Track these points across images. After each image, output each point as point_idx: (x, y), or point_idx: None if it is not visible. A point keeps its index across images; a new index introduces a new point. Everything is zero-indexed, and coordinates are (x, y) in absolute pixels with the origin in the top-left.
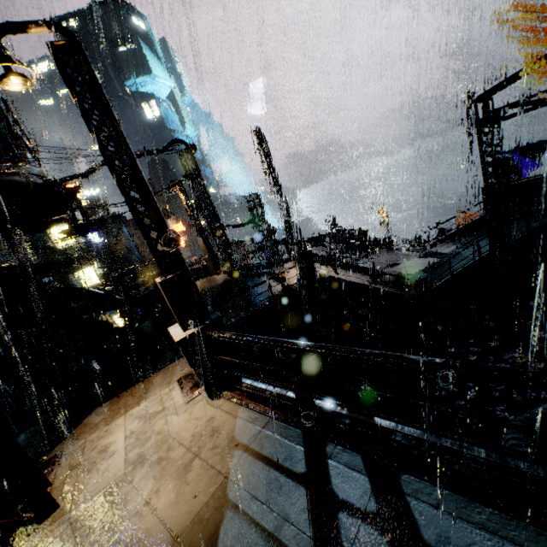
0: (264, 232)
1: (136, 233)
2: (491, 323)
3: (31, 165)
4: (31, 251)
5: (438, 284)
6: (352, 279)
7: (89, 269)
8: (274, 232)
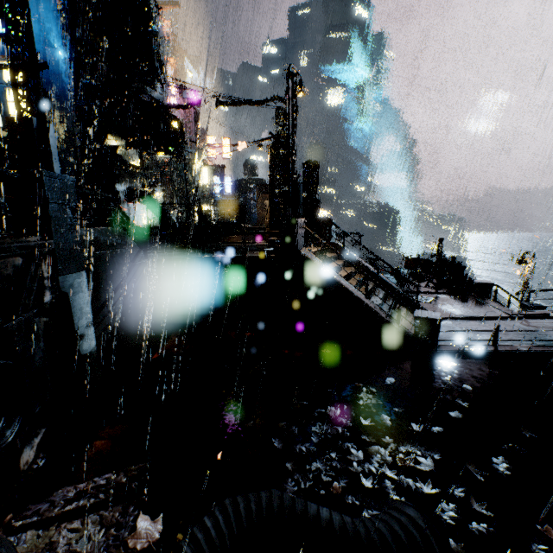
0: (305, 205)
1: (262, 198)
2: (456, 412)
3: (153, 89)
4: (176, 178)
5: (462, 344)
6: (336, 276)
7: (206, 208)
8: (318, 211)
